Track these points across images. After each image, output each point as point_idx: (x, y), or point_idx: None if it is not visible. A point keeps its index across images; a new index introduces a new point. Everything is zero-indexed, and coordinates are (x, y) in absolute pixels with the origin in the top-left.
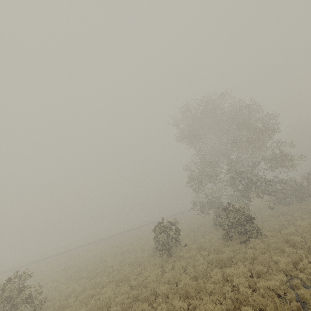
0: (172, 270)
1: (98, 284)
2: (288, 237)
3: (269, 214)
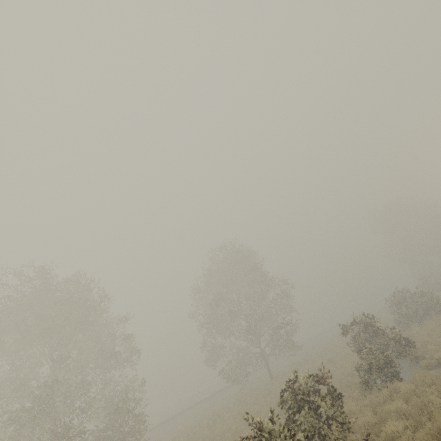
0: None
1: None
2: None
3: None
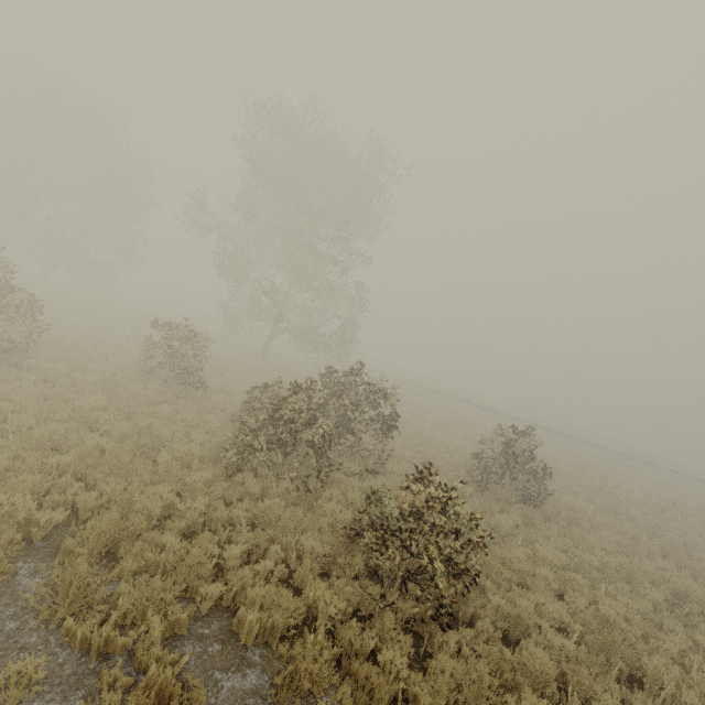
0: None
1: (631, 535)
2: None
3: None
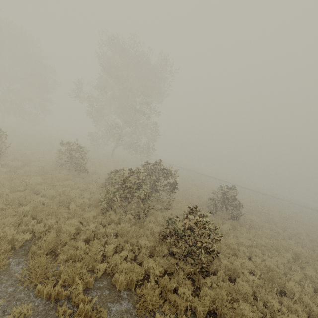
0: None
1: (276, 230)
2: None
3: None
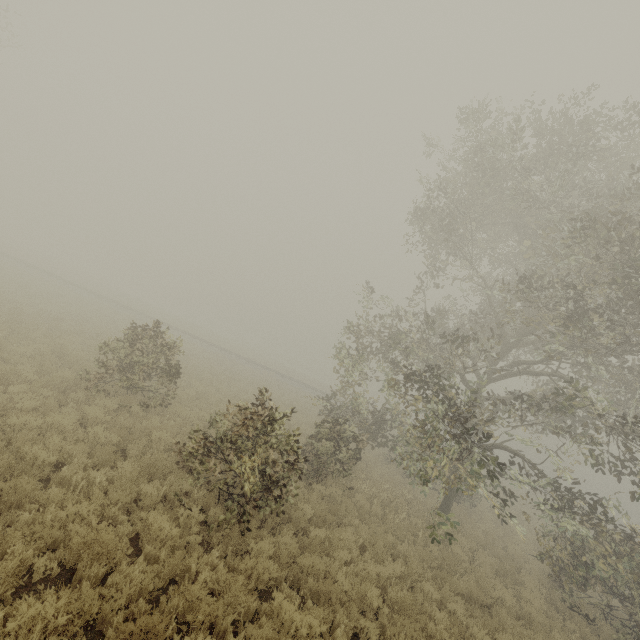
0: (4, 395)
1: None
2: (206, 614)
3: (447, 558)
